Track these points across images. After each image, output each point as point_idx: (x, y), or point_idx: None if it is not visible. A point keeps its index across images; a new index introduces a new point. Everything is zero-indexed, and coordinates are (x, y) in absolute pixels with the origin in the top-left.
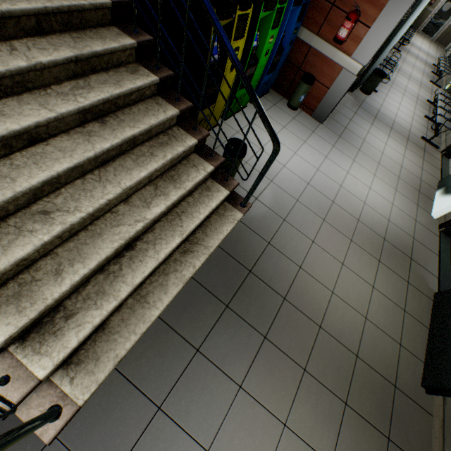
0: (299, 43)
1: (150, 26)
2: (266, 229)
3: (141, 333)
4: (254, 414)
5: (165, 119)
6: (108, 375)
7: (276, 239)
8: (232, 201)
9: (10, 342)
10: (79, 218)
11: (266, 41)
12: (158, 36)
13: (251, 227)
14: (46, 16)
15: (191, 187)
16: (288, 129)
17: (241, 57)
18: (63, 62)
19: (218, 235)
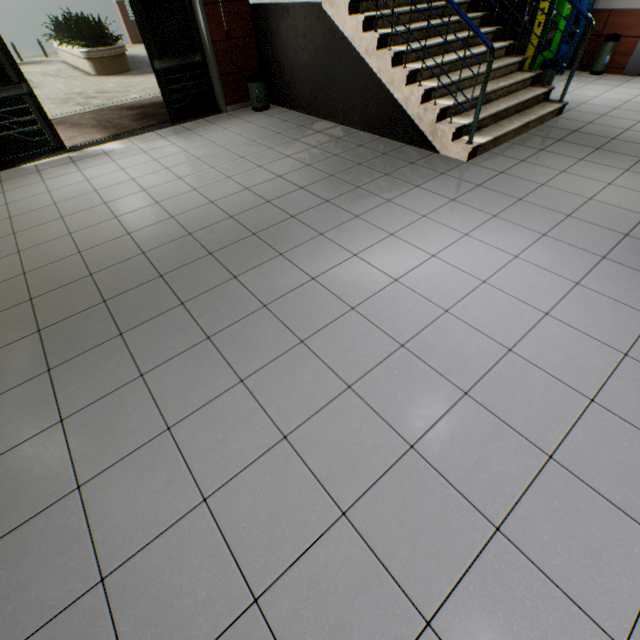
0: (596, 14)
1: (491, 2)
2: (584, 119)
3: (504, 133)
4: (596, 166)
5: (501, 47)
6: (490, 140)
7: (596, 122)
8: (549, 102)
9: (447, 116)
10: (470, 75)
11: (564, 8)
12: (497, 5)
13: (569, 119)
14: (446, 9)
15: (520, 79)
16: (594, 84)
17: (543, 23)
18: (455, 22)
19: (542, 111)
